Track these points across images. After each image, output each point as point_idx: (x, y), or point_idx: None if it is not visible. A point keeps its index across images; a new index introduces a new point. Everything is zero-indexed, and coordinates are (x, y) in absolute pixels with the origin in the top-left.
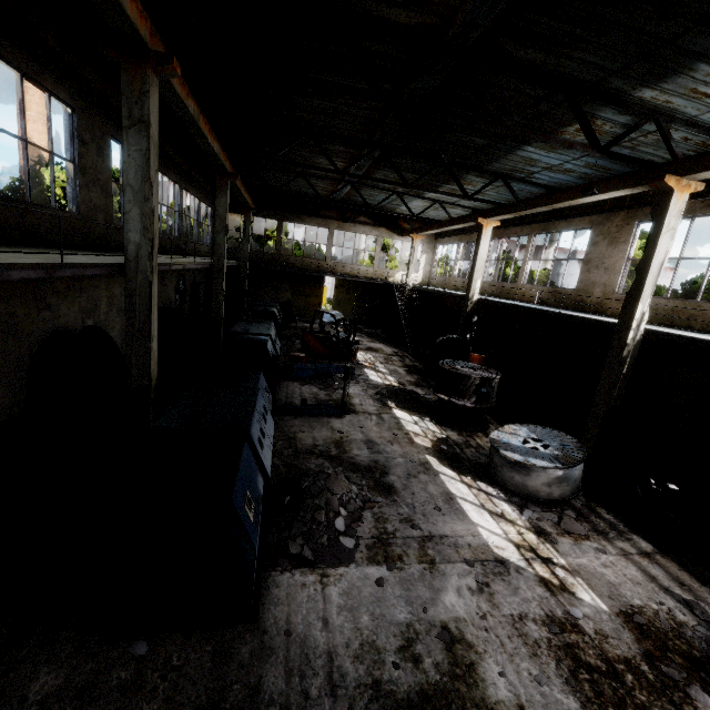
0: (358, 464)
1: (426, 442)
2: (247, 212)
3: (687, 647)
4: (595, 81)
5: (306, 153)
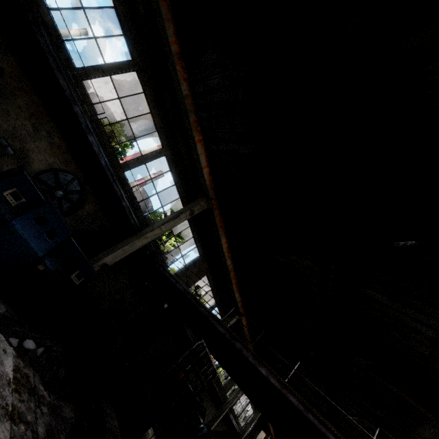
0: None
1: None
2: (268, 433)
3: None
4: None
5: None
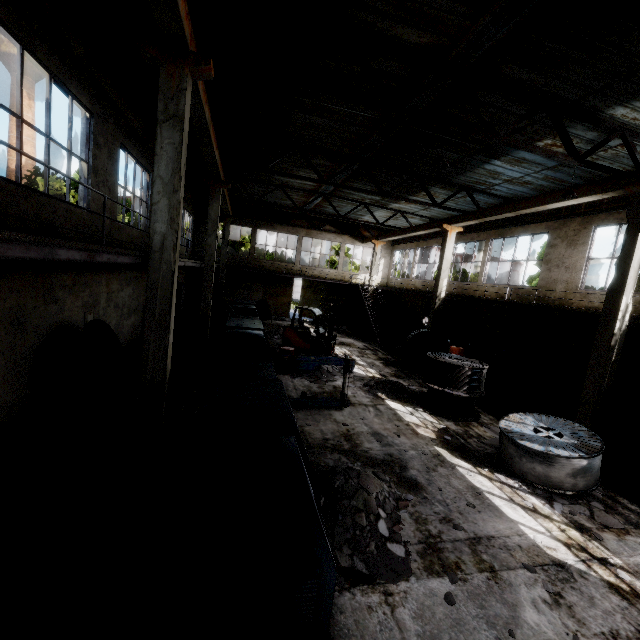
0: (374, 458)
1: (429, 432)
2: (227, 220)
3: None
4: (574, 99)
5: (289, 167)
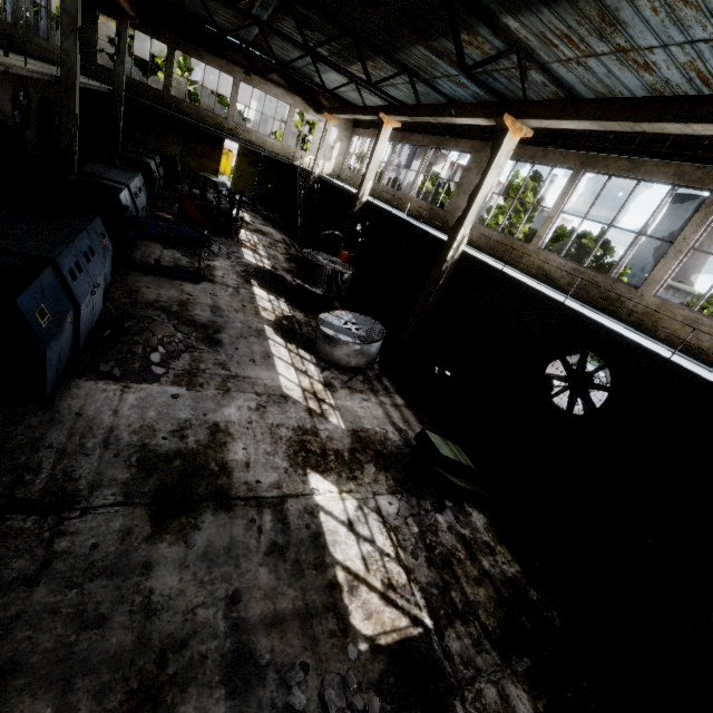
0: (196, 321)
1: (271, 316)
2: (123, 20)
3: (382, 448)
4: None
5: None
